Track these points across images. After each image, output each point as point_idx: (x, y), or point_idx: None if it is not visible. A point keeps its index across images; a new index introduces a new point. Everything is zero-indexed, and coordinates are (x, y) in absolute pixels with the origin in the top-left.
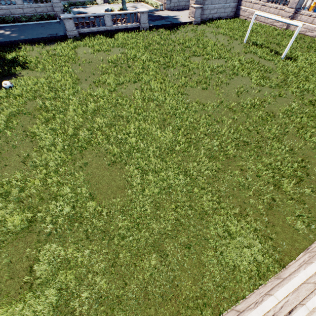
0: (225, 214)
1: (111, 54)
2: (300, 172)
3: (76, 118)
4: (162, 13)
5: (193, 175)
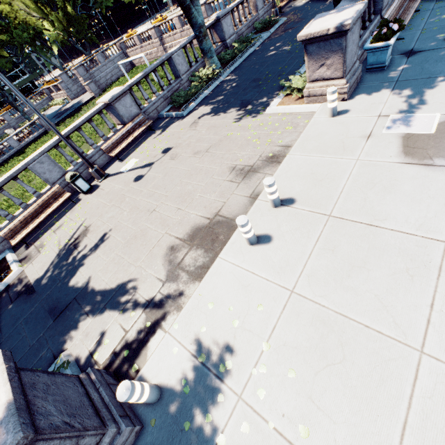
0: None
1: None
2: None
3: None
4: (69, 105)
5: None
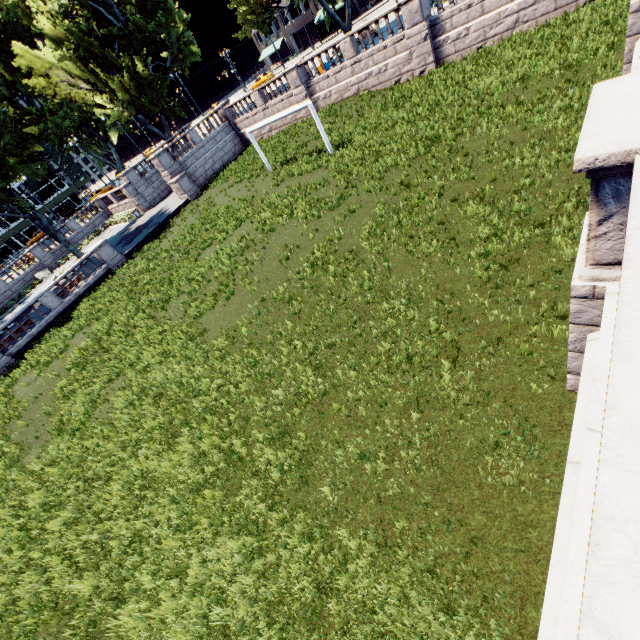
0: (357, 575)
1: (72, 352)
2: (448, 331)
3: (9, 557)
4: (142, 219)
5: (261, 513)
